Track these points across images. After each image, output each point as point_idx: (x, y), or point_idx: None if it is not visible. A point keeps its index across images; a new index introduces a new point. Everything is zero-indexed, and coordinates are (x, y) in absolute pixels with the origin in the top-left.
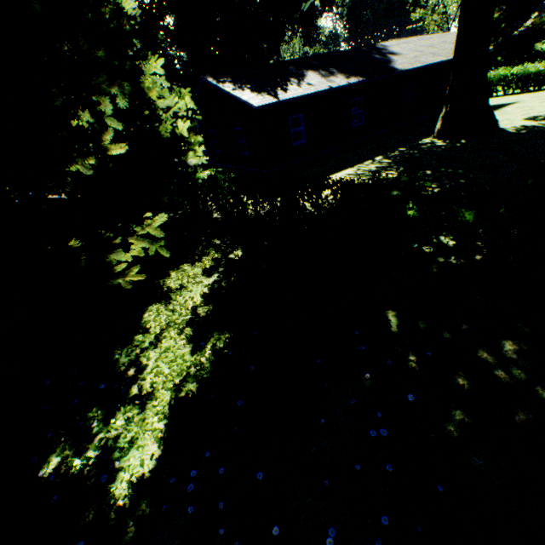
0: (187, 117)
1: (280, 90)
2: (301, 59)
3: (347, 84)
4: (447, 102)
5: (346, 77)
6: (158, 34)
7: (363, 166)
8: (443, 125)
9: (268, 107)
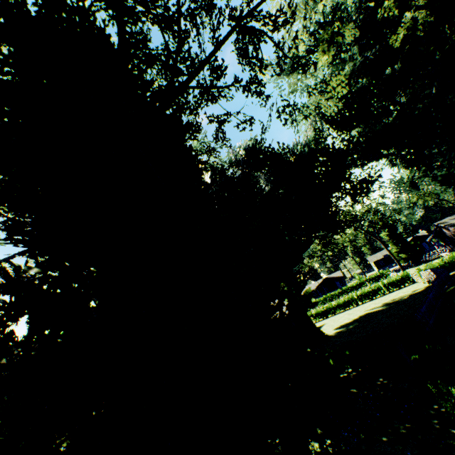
0: None
1: None
2: None
3: None
4: None
5: None
6: None
7: None
8: None
9: None
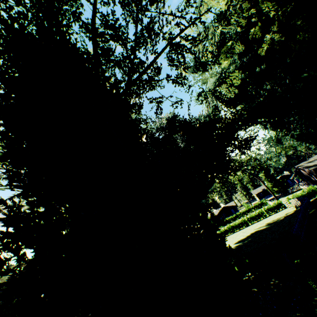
0: None
1: None
2: None
3: None
4: None
5: None
6: None
7: None
8: None
9: None
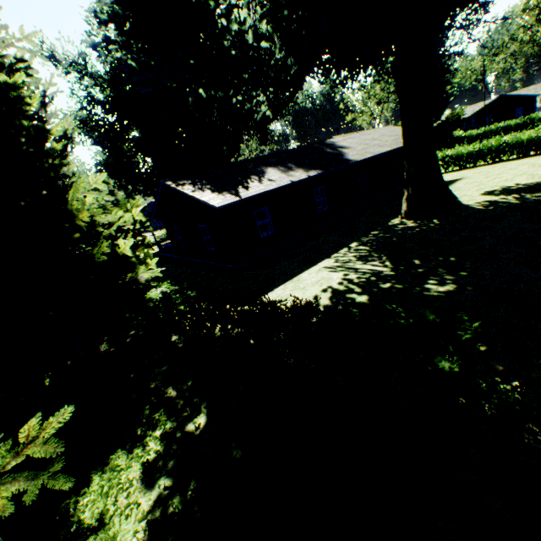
0: (134, 230)
1: (242, 188)
2: (260, 157)
3: (308, 177)
4: (407, 186)
5: (305, 170)
6: (124, 145)
7: (340, 255)
8: (409, 206)
9: (231, 205)
